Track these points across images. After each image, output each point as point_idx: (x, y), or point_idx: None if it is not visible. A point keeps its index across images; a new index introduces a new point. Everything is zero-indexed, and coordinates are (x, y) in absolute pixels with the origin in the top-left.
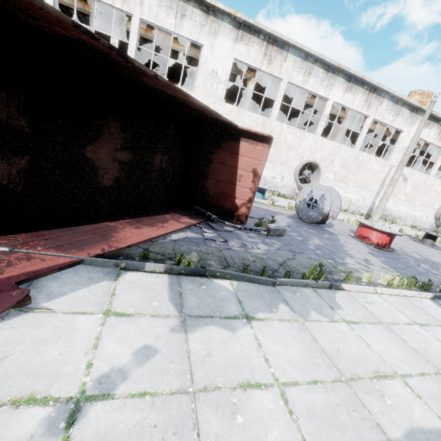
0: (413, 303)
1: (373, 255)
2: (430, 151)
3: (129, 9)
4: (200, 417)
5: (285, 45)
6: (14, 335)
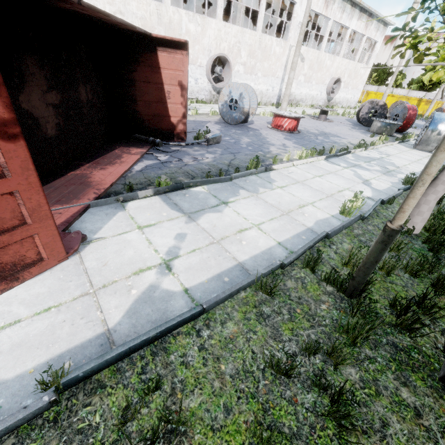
0: (315, 165)
1: (288, 140)
2: (320, 23)
3: None
4: (226, 248)
5: None
6: (97, 255)
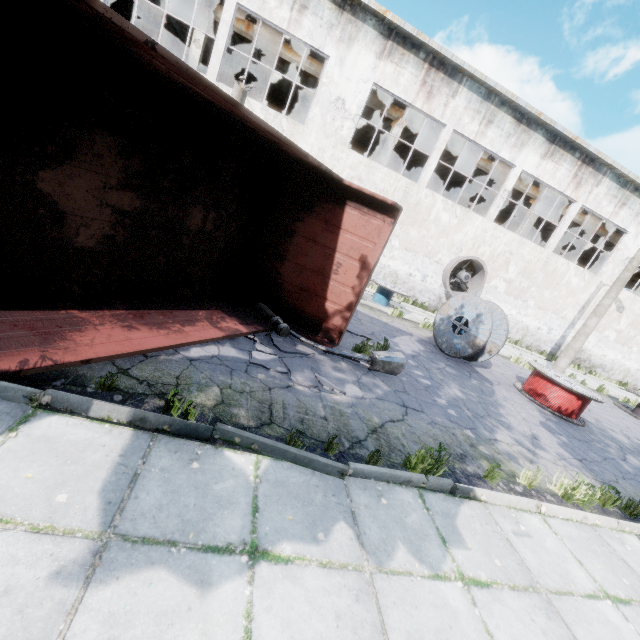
0: (607, 543)
1: (548, 430)
2: None
3: None
4: None
5: (457, 73)
6: None
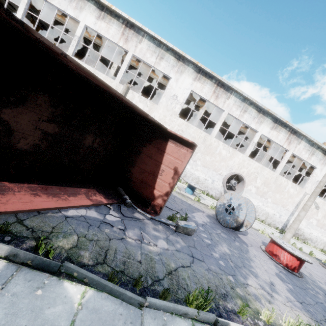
0: None
1: (280, 279)
2: None
3: (127, 48)
4: None
5: (230, 89)
6: None
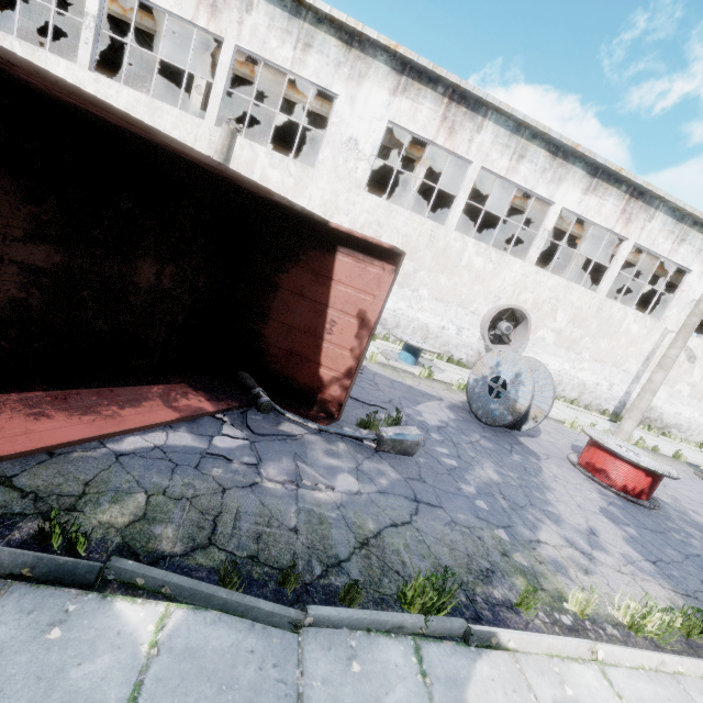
0: None
1: (610, 520)
2: None
3: (220, 31)
4: None
5: (481, 106)
6: None
